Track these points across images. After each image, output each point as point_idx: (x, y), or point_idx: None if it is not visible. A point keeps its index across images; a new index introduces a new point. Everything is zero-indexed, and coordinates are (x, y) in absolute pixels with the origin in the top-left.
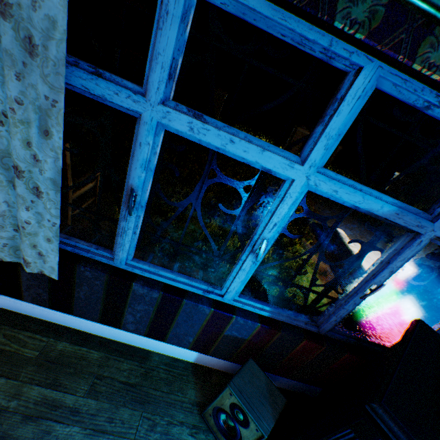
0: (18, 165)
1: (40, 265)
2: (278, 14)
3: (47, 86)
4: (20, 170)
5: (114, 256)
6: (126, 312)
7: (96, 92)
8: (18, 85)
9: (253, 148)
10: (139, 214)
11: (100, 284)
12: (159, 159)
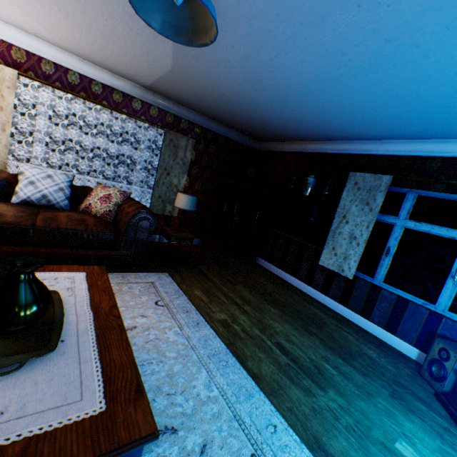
0: (355, 236)
1: (347, 272)
2: (444, 194)
3: (371, 217)
4: (355, 237)
5: (373, 279)
6: (374, 308)
7: (381, 219)
8: (364, 217)
9: (442, 230)
10: (389, 259)
11: (365, 289)
12: (399, 242)
